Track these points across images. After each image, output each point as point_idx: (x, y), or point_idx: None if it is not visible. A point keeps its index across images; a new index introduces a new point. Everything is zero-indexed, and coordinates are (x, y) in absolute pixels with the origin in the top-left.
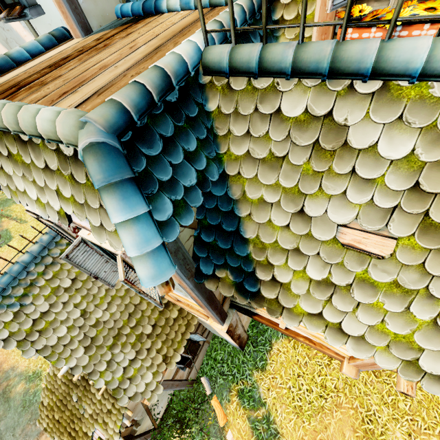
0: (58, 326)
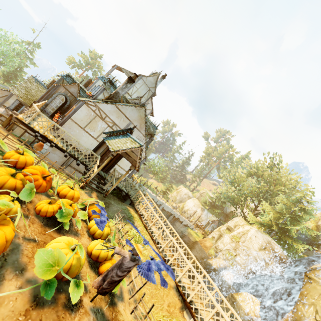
0: (31, 85)
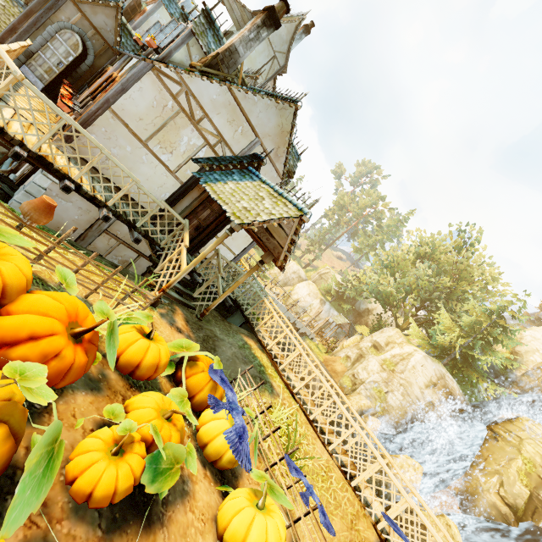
0: None
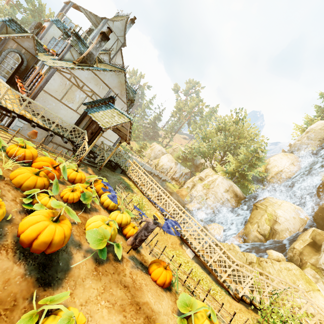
0: None
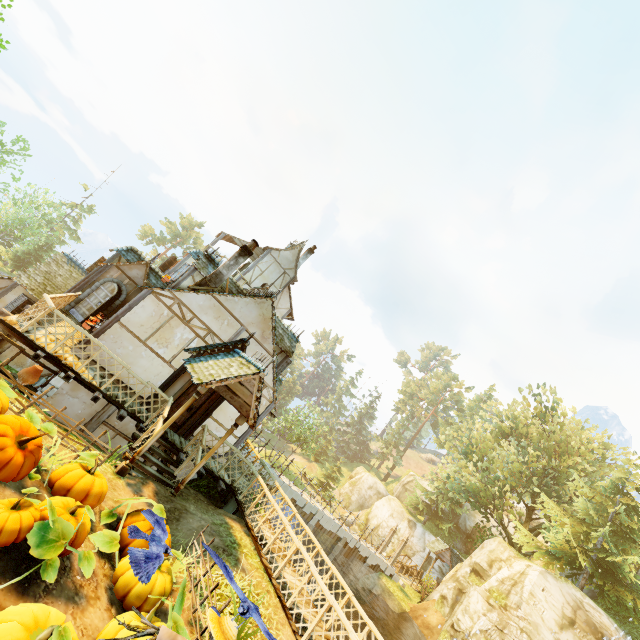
0: (58, 268)
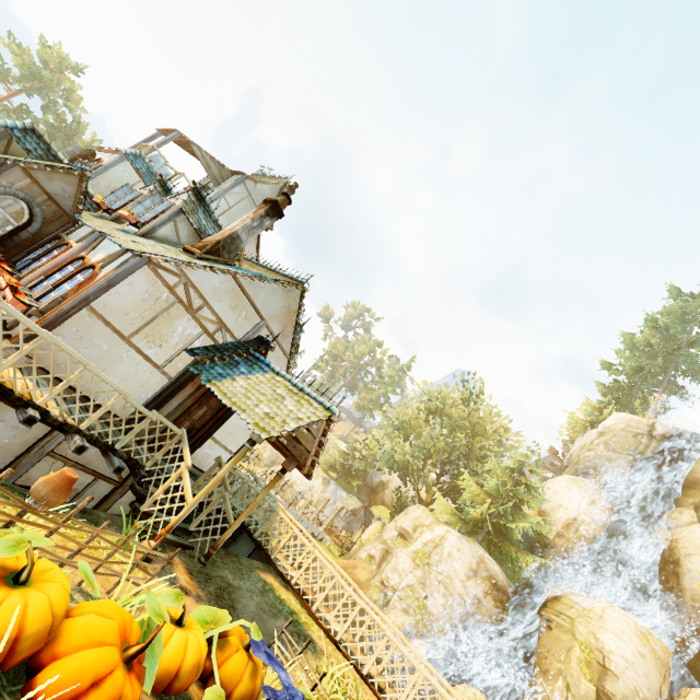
0: None
